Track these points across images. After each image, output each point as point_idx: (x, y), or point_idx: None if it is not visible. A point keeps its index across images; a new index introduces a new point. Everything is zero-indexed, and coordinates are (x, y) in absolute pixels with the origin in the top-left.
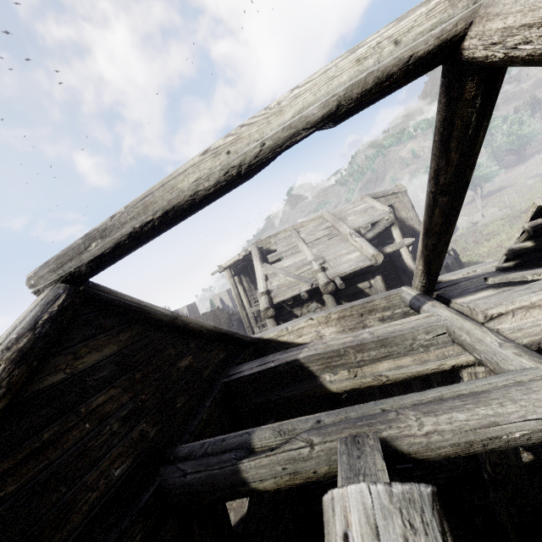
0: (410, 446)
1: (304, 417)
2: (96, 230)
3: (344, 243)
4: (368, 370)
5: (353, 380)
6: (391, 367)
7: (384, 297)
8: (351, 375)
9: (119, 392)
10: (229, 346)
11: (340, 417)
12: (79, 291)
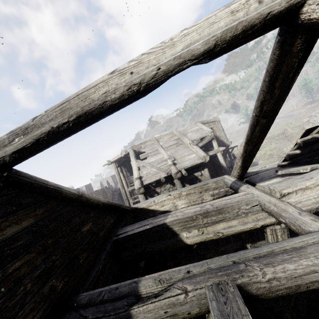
0: (257, 290)
1: (177, 268)
2: (20, 128)
3: (186, 149)
4: (211, 229)
5: (201, 236)
6: (225, 227)
7: (214, 181)
8: (200, 233)
9: (34, 256)
10: (116, 214)
11: (203, 268)
12: (2, 176)
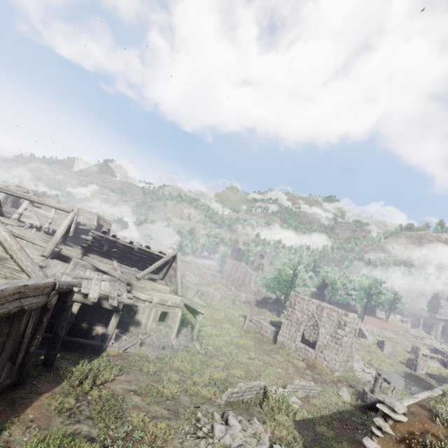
0: None
1: None
2: (12, 191)
3: None
4: None
5: None
6: None
7: None
8: None
9: None
10: None
11: None
12: None
